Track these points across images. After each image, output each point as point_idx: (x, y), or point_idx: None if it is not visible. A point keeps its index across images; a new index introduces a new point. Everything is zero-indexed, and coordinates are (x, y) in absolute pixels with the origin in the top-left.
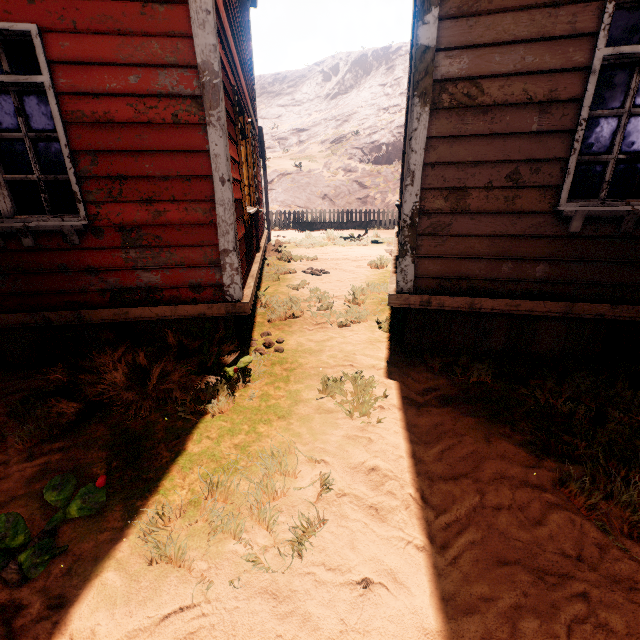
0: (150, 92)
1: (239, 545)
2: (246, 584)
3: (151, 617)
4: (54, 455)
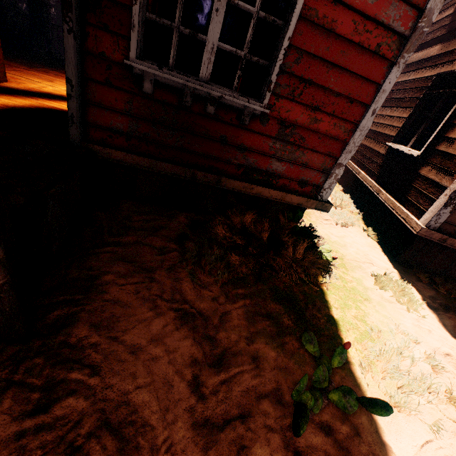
0: (376, 17)
1: (422, 399)
2: (444, 428)
3: (416, 446)
4: (245, 300)
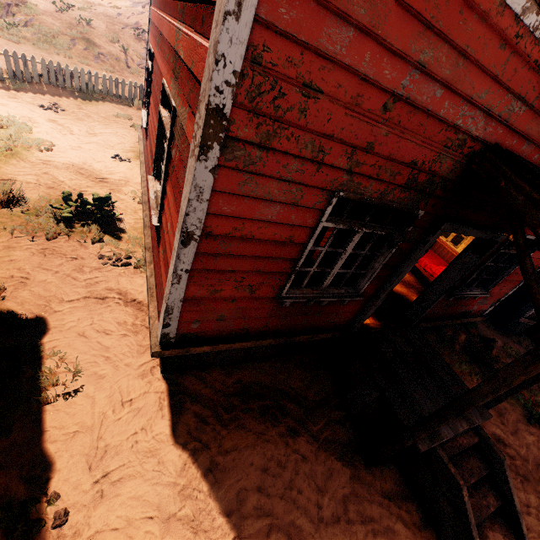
0: None
1: None
2: None
3: None
4: None
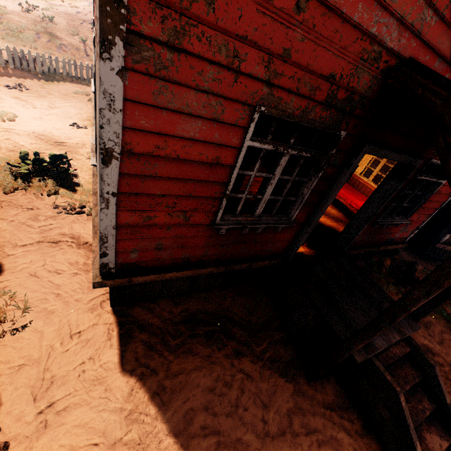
0: None
1: None
2: None
3: None
4: None
